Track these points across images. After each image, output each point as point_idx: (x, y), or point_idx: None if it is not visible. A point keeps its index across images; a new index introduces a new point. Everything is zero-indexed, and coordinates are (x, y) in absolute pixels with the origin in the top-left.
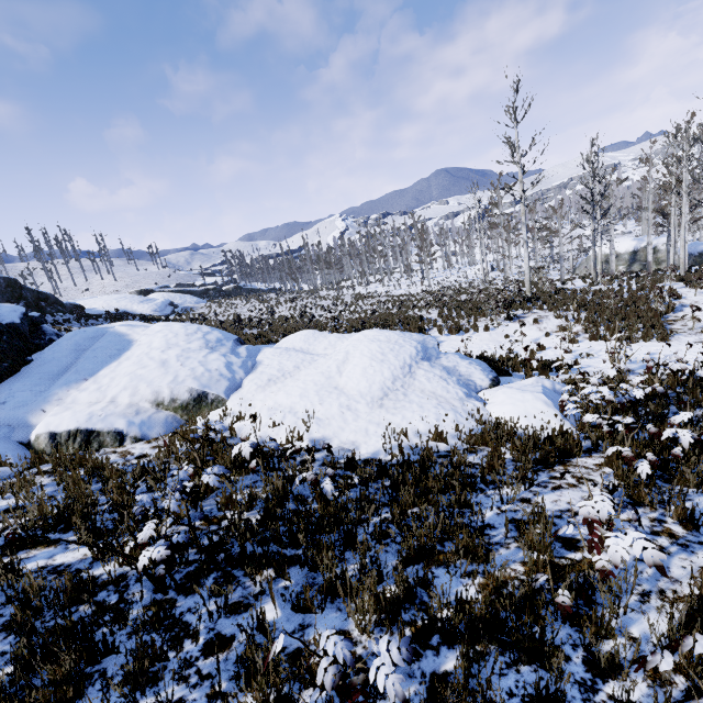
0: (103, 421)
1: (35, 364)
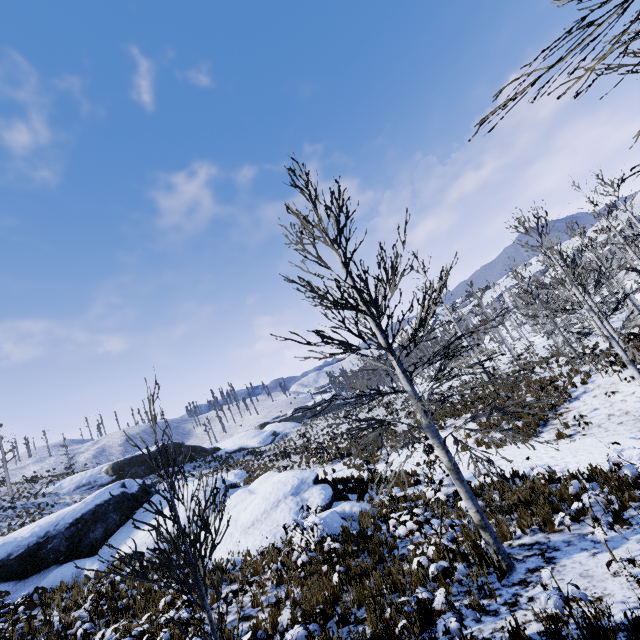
0: (139, 548)
1: (137, 514)
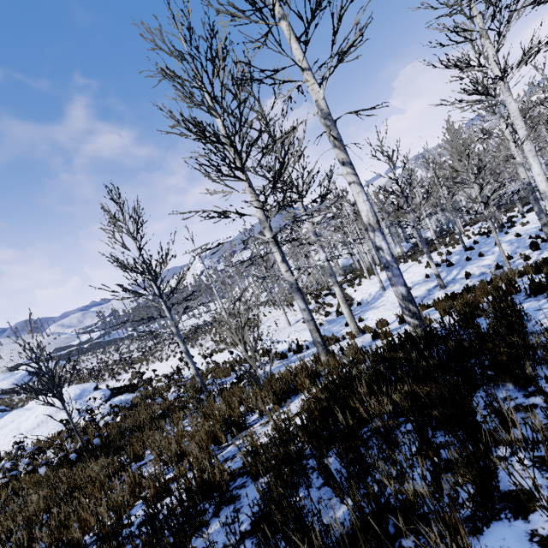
0: None
1: None
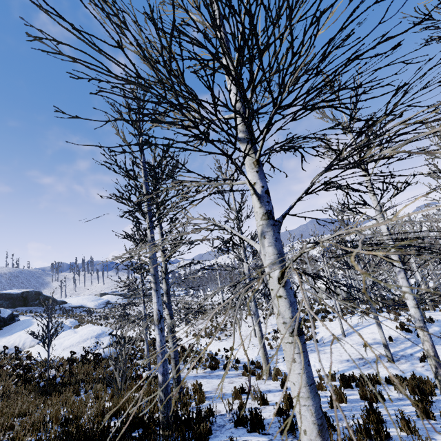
0: (2, 347)
1: (3, 330)
